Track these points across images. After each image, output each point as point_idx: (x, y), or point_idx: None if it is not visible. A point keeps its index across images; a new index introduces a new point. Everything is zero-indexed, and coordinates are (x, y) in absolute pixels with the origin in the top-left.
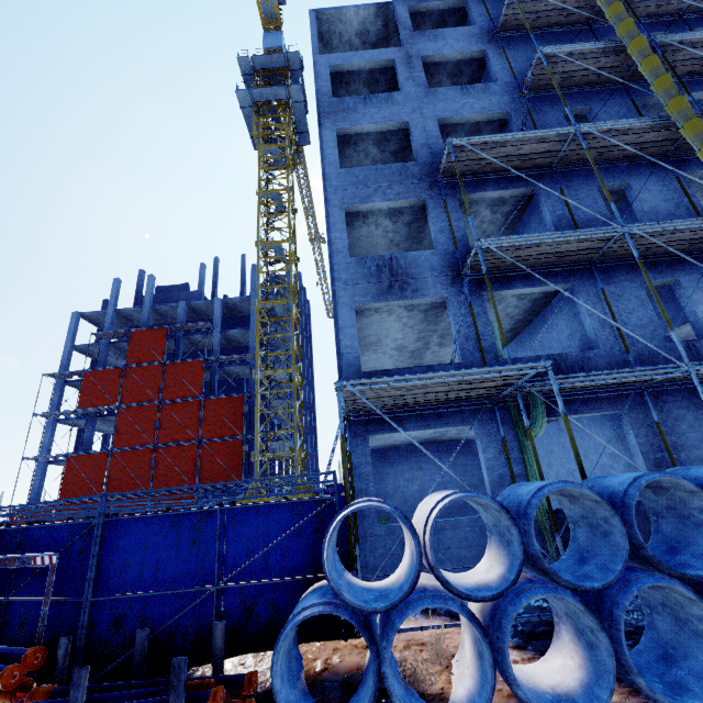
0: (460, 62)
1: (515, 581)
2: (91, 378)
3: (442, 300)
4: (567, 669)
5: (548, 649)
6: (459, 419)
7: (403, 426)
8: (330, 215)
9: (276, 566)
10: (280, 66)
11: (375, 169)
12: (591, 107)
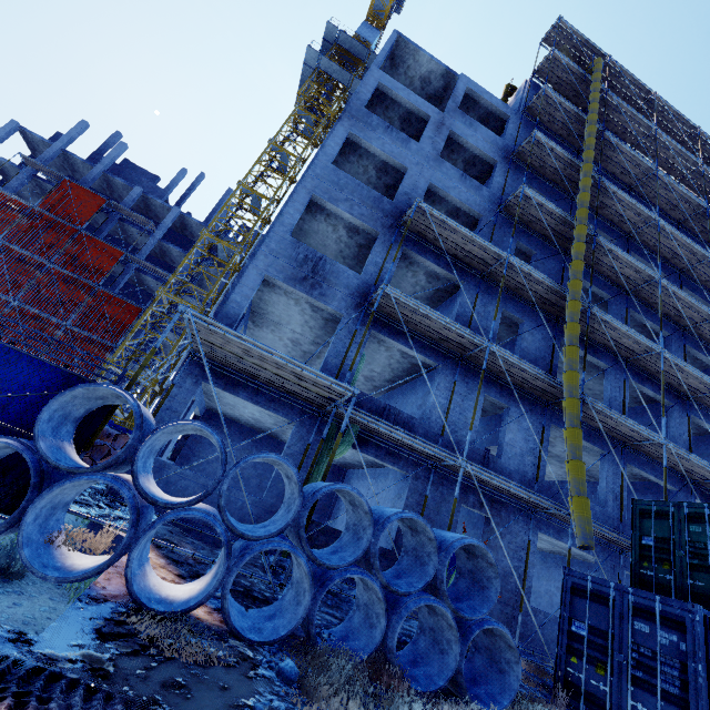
0: (478, 157)
1: (193, 504)
2: None
3: (339, 316)
4: (192, 590)
5: (196, 580)
6: (287, 411)
7: (237, 391)
8: (296, 192)
9: (13, 413)
10: (360, 57)
11: (357, 184)
12: (537, 253)
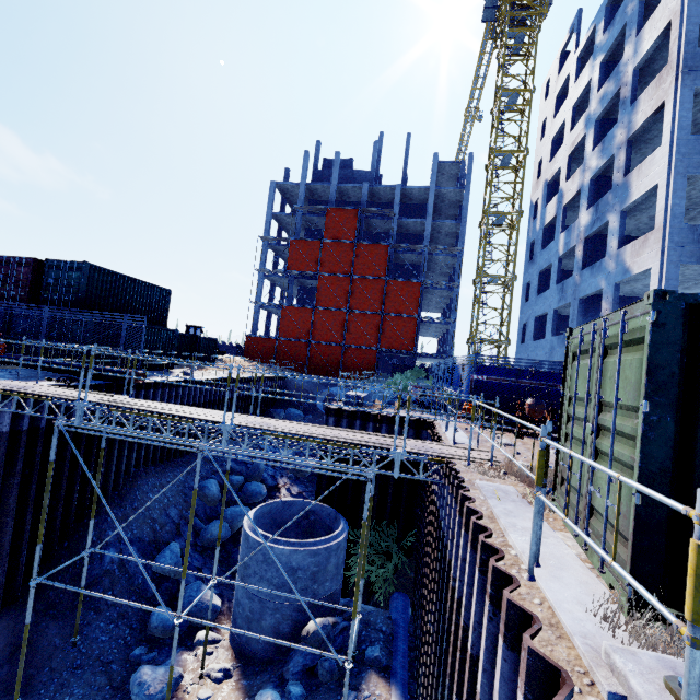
0: None
1: None
2: (296, 246)
3: None
4: None
5: None
6: None
7: None
8: (673, 182)
9: None
10: None
11: None
12: None
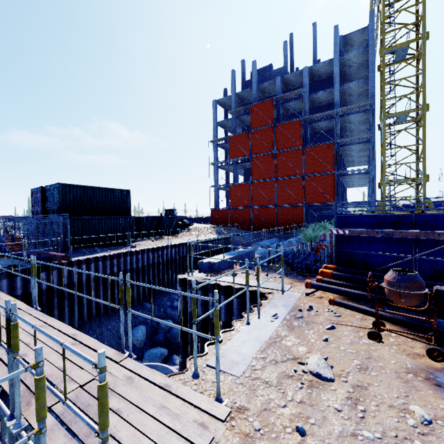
0: None
1: None
2: (233, 140)
3: None
4: None
5: None
6: None
7: None
8: None
9: None
10: None
11: None
12: None
